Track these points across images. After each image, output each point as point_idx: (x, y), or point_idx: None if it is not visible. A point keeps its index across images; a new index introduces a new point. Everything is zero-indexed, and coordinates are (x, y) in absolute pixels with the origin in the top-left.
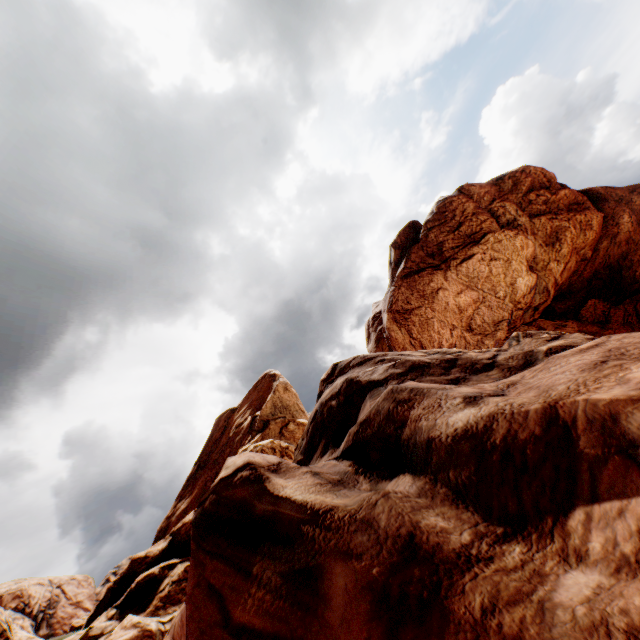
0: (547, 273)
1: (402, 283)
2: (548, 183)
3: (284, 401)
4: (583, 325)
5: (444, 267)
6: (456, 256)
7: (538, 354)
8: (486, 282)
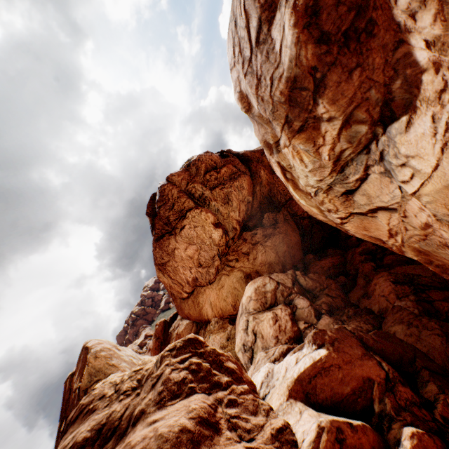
0: (231, 219)
1: (156, 245)
2: (215, 164)
3: (97, 367)
4: (265, 230)
5: (174, 233)
6: (177, 226)
7: (133, 418)
8: (198, 239)
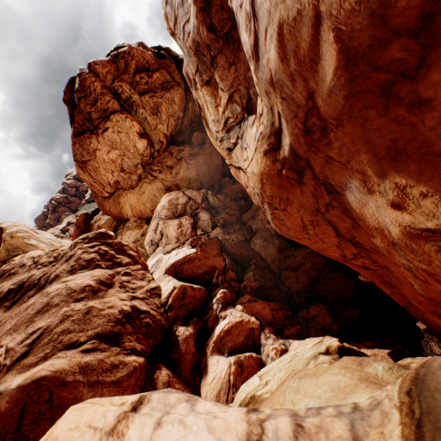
0: (158, 132)
1: (76, 141)
2: (148, 65)
3: (14, 245)
4: (192, 148)
5: (96, 133)
6: (100, 127)
7: (50, 279)
8: (122, 145)
